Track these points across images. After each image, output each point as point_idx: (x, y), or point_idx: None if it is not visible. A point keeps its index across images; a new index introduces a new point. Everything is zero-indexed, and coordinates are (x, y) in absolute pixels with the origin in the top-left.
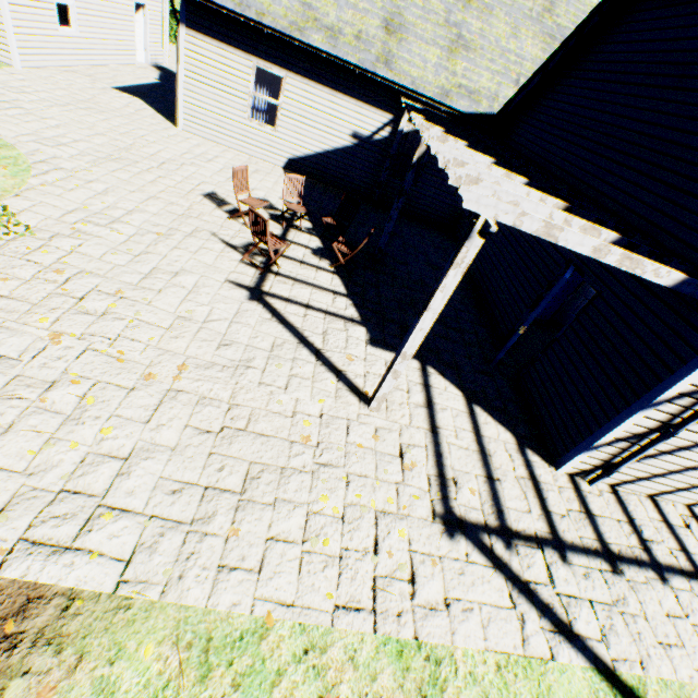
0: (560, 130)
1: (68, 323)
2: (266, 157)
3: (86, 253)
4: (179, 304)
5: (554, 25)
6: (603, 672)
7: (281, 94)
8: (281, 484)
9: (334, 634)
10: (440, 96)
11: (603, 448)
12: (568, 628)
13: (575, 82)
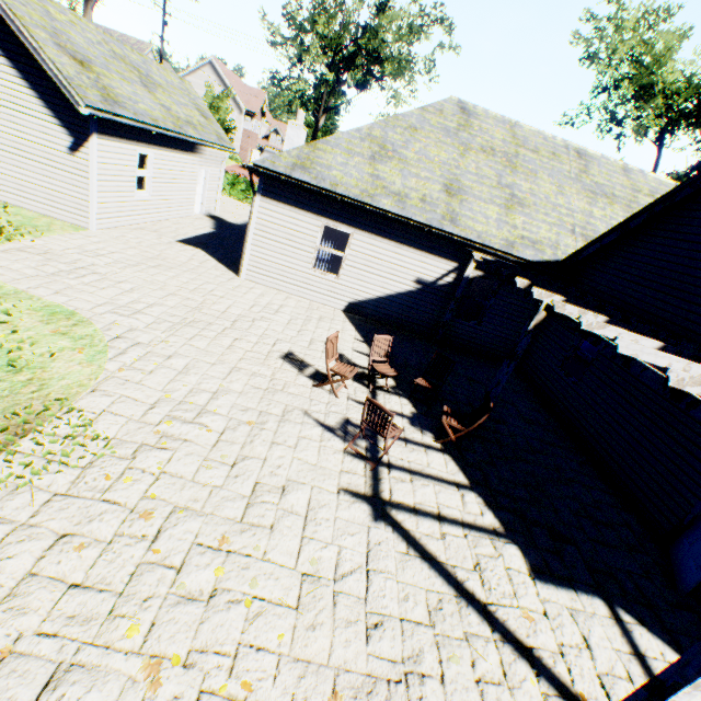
0: (665, 286)
1: (165, 628)
2: (326, 301)
3: (176, 472)
4: (298, 549)
5: (592, 183)
6: None
7: (347, 247)
8: None
9: None
10: (505, 247)
11: None
12: None
13: (668, 241)
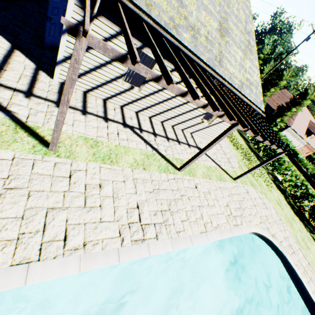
0: None
1: None
2: None
3: None
4: None
5: None
6: (17, 121)
7: None
8: None
9: None
10: None
11: (65, 65)
12: (6, 110)
13: None
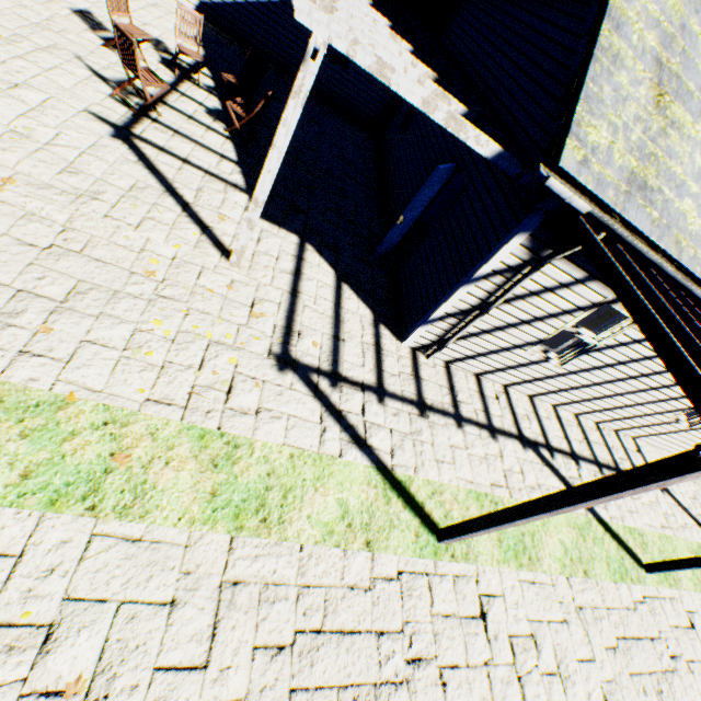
0: (481, 24)
1: None
2: None
3: None
4: (15, 119)
5: None
6: (382, 470)
7: None
8: (112, 304)
9: (139, 416)
10: None
11: (438, 324)
12: (364, 442)
13: None
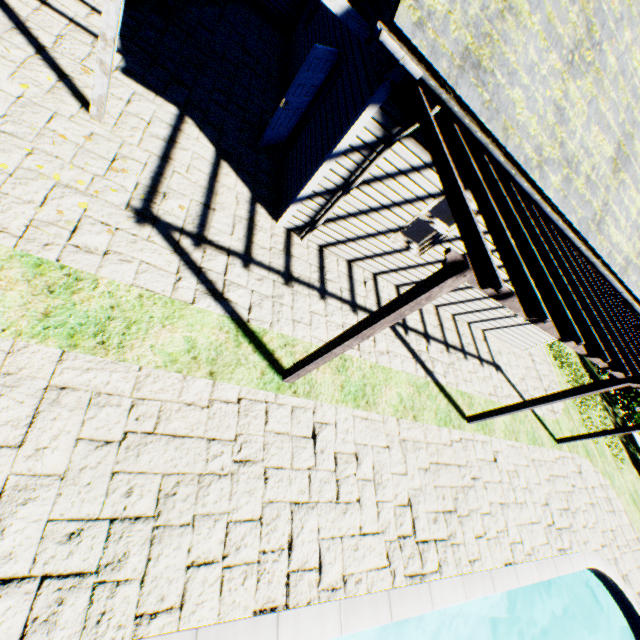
0: None
1: None
2: None
3: None
4: None
5: None
6: (237, 321)
7: None
8: None
9: None
10: None
11: (308, 203)
12: (222, 297)
13: None
